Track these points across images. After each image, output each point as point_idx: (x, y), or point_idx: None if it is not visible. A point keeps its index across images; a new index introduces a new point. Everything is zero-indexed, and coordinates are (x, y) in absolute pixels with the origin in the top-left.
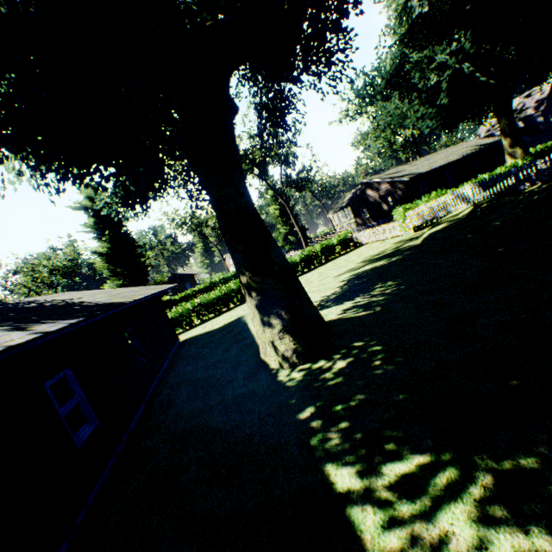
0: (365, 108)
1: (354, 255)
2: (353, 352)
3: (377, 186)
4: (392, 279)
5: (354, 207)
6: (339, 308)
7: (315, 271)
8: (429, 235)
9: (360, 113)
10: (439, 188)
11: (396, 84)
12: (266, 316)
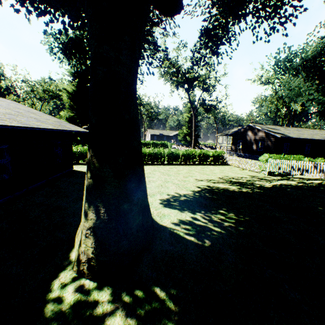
0: (277, 75)
1: (218, 170)
2: (144, 307)
3: (256, 132)
4: (235, 210)
5: (234, 137)
6: (178, 215)
7: (187, 166)
8: (279, 185)
9: (269, 81)
10: (296, 152)
11: (309, 66)
12: (89, 203)
